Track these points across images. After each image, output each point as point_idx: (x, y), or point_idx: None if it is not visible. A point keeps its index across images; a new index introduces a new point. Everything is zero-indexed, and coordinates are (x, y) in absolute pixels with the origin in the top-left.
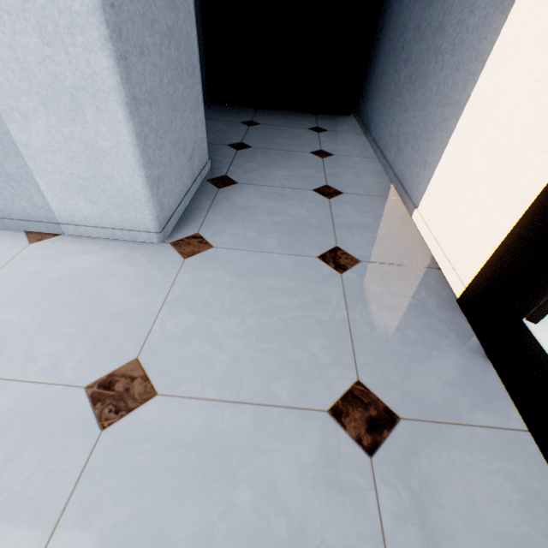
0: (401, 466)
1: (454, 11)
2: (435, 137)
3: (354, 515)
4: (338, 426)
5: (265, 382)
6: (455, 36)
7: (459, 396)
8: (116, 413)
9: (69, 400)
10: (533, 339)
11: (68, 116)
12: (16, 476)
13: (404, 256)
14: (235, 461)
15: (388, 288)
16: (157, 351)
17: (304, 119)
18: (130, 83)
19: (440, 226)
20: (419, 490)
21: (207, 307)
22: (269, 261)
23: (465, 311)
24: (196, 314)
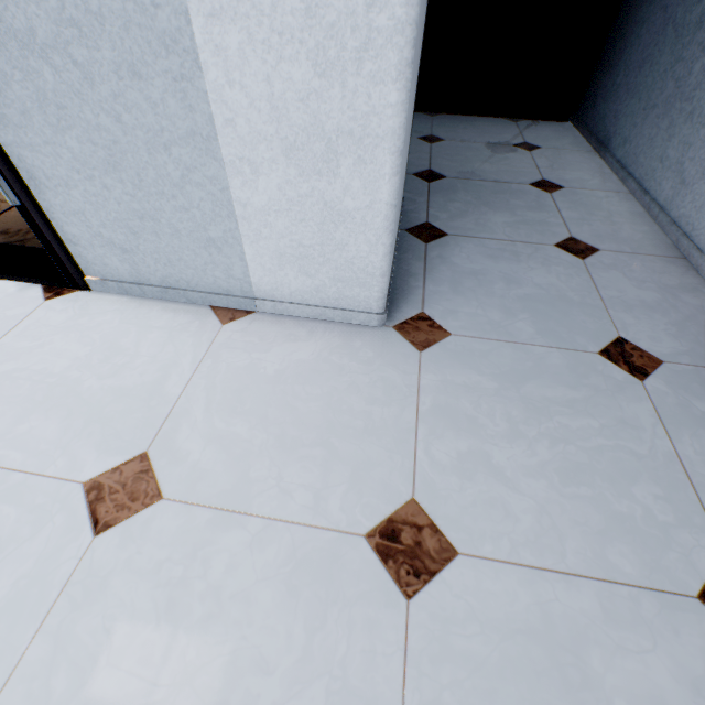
0: None
1: None
2: None
3: None
4: None
5: (593, 545)
6: None
7: None
8: (417, 577)
9: (352, 553)
10: None
11: (313, 169)
12: (329, 654)
13: None
14: (596, 663)
15: None
16: (434, 489)
17: (502, 130)
18: (406, 121)
19: None
20: None
21: (476, 427)
22: (533, 358)
23: None
24: (465, 436)
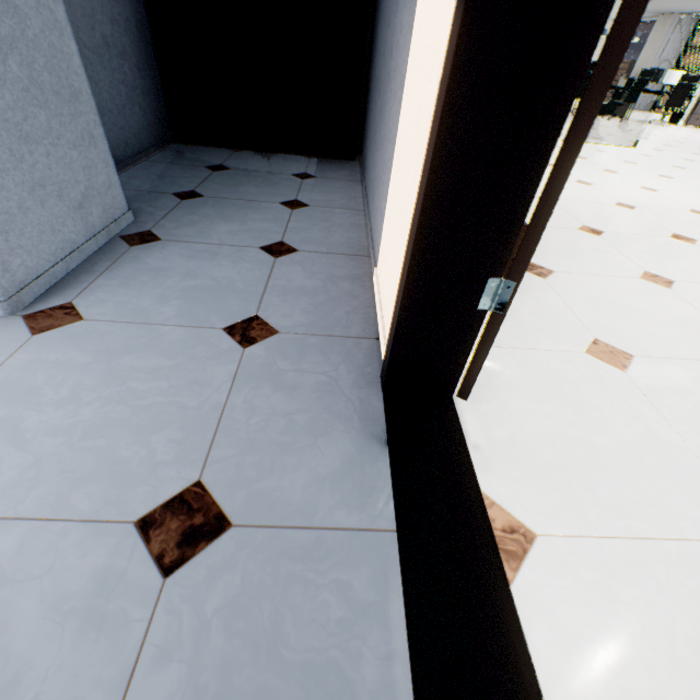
0: (202, 586)
1: (396, 31)
2: (385, 180)
3: (101, 657)
4: (140, 541)
5: (64, 489)
6: (395, 60)
7: (326, 493)
8: None
9: None
10: (455, 419)
11: None
12: None
13: (340, 325)
14: None
15: (299, 364)
16: None
17: (292, 163)
18: None
19: (383, 287)
20: (212, 616)
21: (32, 397)
22: (153, 335)
23: (382, 388)
24: (11, 406)
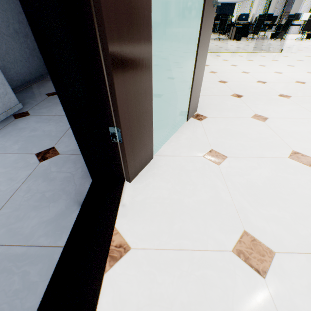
0: None
1: None
2: None
3: None
4: None
5: None
6: None
7: (41, 229)
8: None
9: None
10: (120, 192)
11: None
12: None
13: None
14: None
15: (61, 168)
16: None
17: None
18: None
19: None
20: None
21: None
22: (3, 158)
23: (91, 178)
24: None
